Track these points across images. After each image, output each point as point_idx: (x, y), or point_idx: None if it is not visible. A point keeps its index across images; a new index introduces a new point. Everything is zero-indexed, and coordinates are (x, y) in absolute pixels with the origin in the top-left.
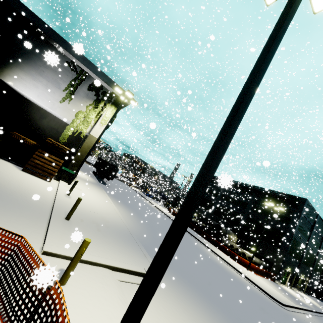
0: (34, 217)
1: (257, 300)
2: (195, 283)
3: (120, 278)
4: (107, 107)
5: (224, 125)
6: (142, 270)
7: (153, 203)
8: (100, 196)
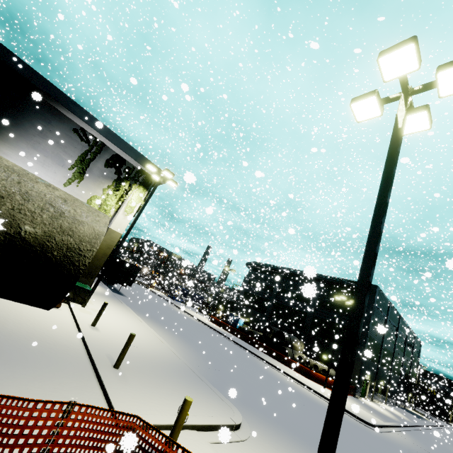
0: (77, 374)
1: (348, 427)
2: (283, 423)
3: (212, 439)
4: (134, 189)
5: (362, 269)
6: (230, 421)
7: (188, 311)
8: (128, 317)
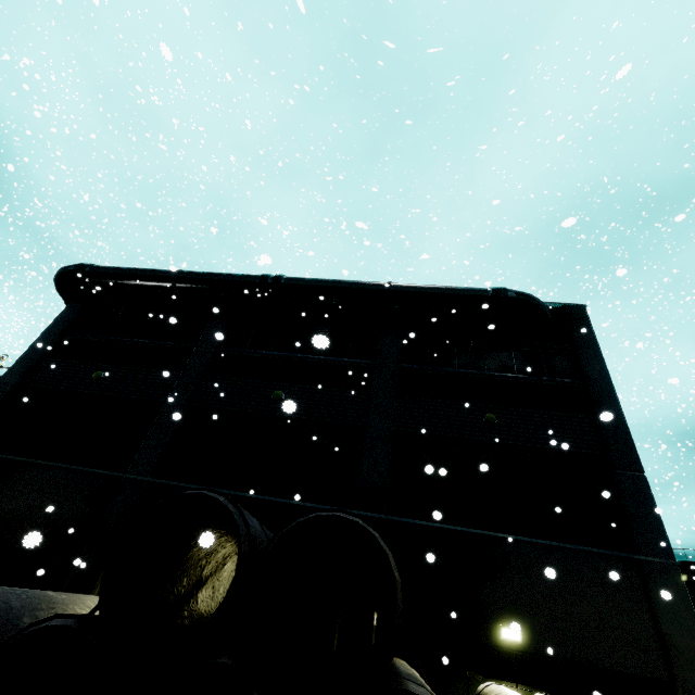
0: None
1: None
2: None
3: None
4: None
5: None
6: None
7: None
8: None
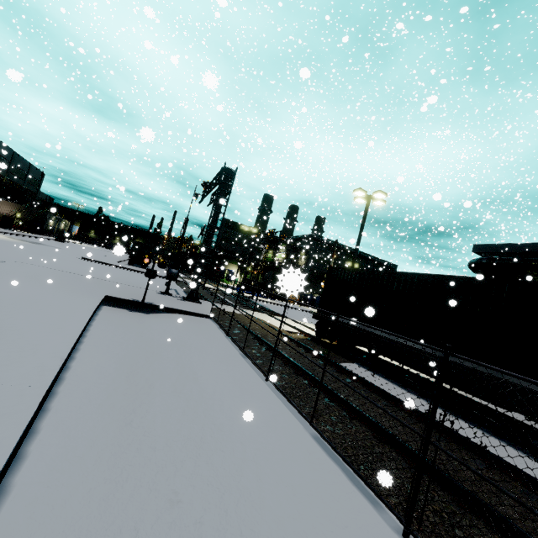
0: None
1: None
2: None
3: None
4: None
5: None
6: None
7: None
8: None
